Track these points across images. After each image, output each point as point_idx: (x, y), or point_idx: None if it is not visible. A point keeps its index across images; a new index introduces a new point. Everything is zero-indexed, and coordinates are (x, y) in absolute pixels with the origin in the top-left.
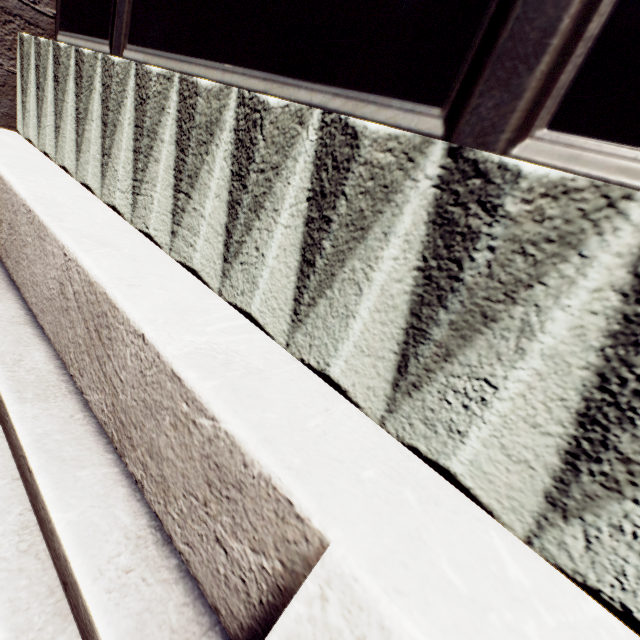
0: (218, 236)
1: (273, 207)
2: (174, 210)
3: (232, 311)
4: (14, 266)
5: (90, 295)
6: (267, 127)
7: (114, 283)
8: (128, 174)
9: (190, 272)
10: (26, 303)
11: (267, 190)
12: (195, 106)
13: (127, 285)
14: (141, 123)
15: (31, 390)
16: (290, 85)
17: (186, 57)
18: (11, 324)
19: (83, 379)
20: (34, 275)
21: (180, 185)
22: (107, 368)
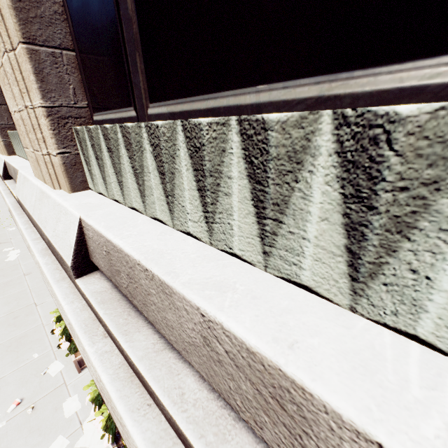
0: (335, 257)
1: (437, 227)
2: (261, 234)
3: (387, 333)
4: (142, 306)
5: (252, 362)
6: (401, 140)
7: (279, 353)
8: (197, 208)
9: (299, 287)
10: (153, 325)
11: (419, 209)
12: (266, 140)
13: (289, 348)
14: (200, 167)
15: (208, 430)
16: (359, 77)
17: (209, 95)
18: (156, 353)
19: (263, 432)
20: (166, 319)
21: (263, 212)
22: (305, 442)
